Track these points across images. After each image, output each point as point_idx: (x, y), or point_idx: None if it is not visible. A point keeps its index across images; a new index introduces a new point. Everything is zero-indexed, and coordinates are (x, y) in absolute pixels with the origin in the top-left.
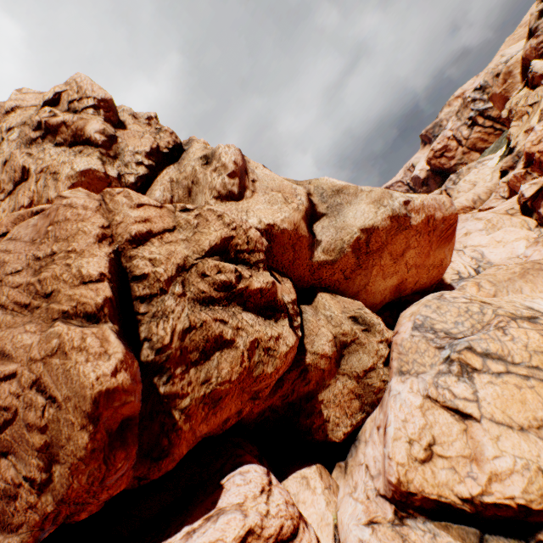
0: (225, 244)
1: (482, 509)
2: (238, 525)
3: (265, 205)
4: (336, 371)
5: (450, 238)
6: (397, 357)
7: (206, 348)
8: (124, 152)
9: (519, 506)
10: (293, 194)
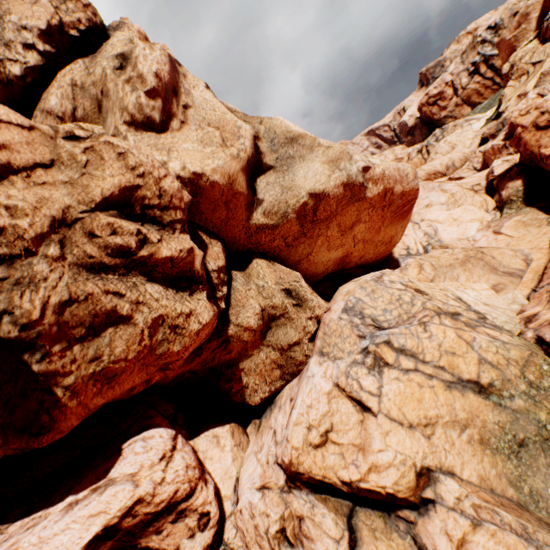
0: (126, 196)
1: (357, 491)
2: (126, 496)
3: (196, 145)
4: (261, 342)
5: (406, 215)
6: (322, 337)
7: (95, 323)
8: (3, 22)
9: (388, 494)
10: (235, 135)
